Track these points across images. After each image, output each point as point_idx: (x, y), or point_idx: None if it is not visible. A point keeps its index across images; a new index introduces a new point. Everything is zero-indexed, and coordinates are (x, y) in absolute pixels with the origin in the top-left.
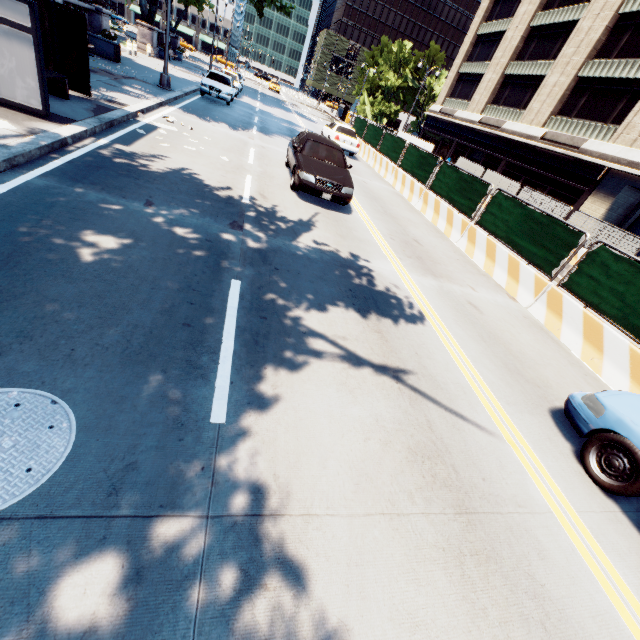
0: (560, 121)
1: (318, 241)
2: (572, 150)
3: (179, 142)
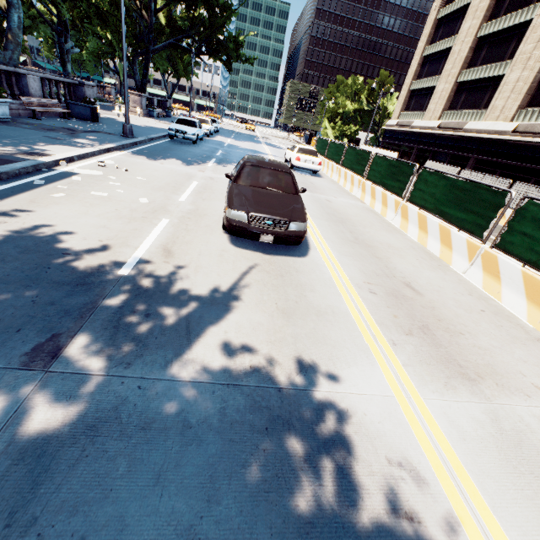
0: (531, 112)
1: (232, 343)
2: None
3: (89, 188)
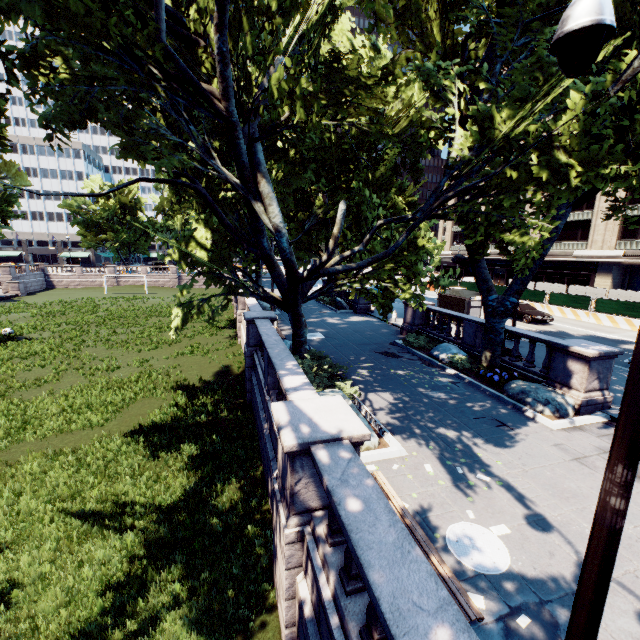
0: None
1: (576, 334)
2: (568, 257)
3: None
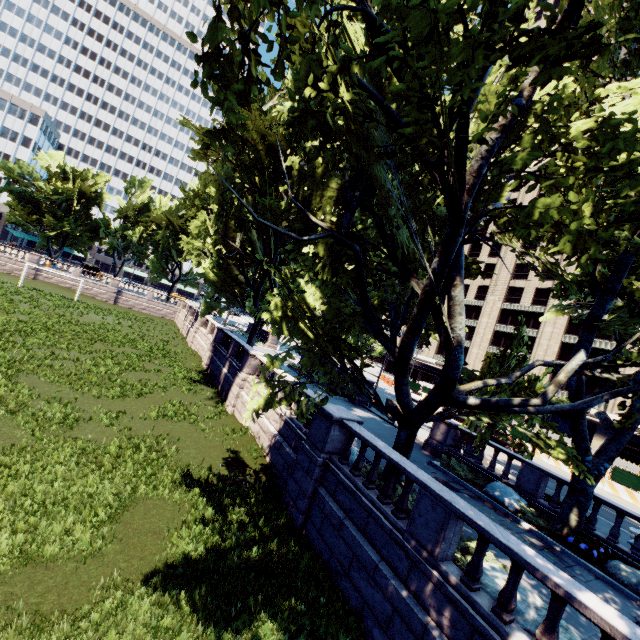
0: None
1: None
2: None
3: None
